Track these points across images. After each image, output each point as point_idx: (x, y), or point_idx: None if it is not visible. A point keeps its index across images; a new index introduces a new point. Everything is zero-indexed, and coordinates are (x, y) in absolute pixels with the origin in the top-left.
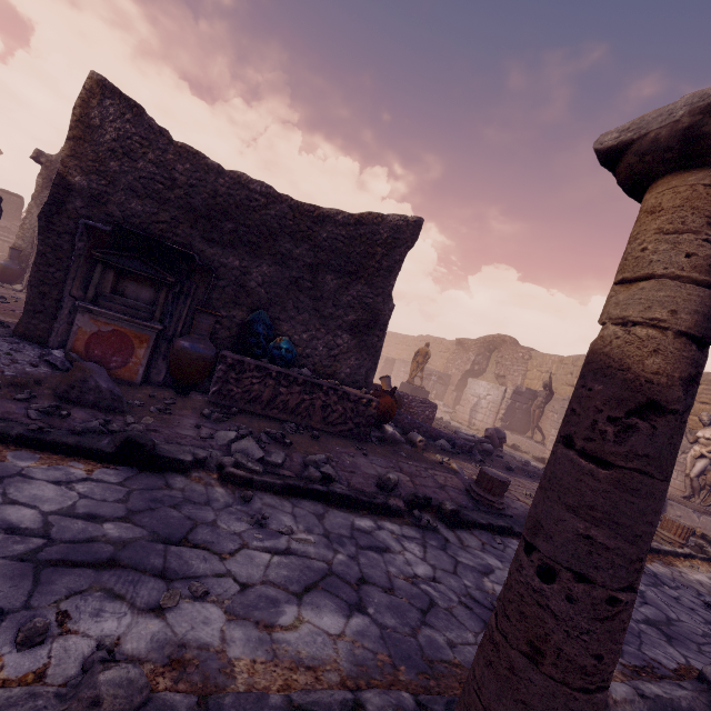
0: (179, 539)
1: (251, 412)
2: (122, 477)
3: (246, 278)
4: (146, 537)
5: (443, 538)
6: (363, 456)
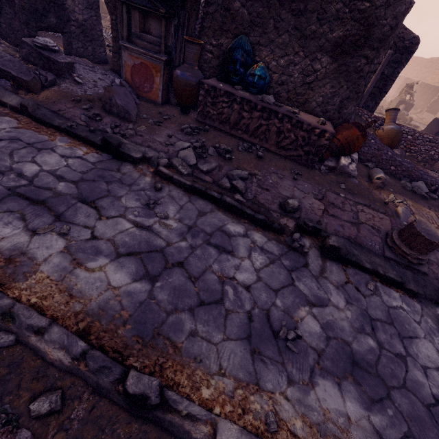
0: (91, 201)
1: (223, 131)
2: (99, 160)
3: None
4: (74, 194)
5: (304, 262)
6: (293, 179)
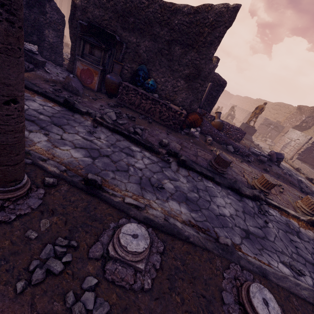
0: (59, 125)
1: (131, 109)
2: (61, 110)
3: (138, 48)
4: (49, 121)
5: (169, 166)
6: (166, 134)
